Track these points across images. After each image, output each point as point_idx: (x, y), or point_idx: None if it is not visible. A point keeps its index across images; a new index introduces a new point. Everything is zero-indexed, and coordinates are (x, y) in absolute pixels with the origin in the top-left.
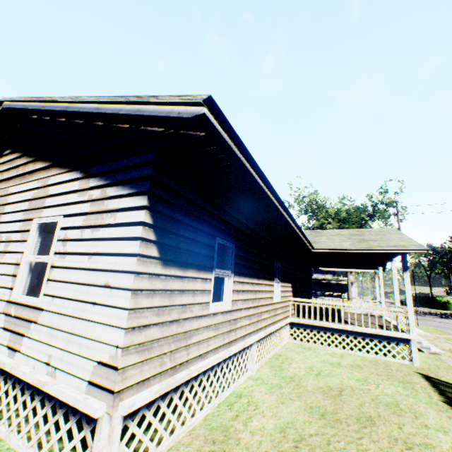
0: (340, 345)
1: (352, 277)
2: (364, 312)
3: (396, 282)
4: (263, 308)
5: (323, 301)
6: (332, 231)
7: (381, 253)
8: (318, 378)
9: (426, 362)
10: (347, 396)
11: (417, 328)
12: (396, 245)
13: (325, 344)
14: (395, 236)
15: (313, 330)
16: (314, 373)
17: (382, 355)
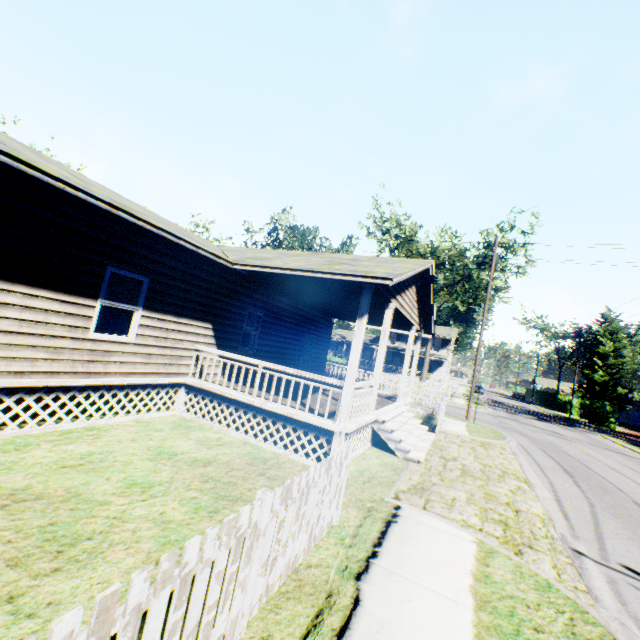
0: (243, 429)
1: (446, 353)
2: (388, 393)
3: (384, 343)
4: (6, 337)
5: (237, 356)
6: (339, 255)
7: (353, 288)
8: (50, 473)
9: (363, 471)
10: (6, 513)
11: (465, 426)
12: (363, 271)
13: (225, 424)
14: (401, 265)
15: (215, 400)
16: (66, 465)
17: (292, 452)
